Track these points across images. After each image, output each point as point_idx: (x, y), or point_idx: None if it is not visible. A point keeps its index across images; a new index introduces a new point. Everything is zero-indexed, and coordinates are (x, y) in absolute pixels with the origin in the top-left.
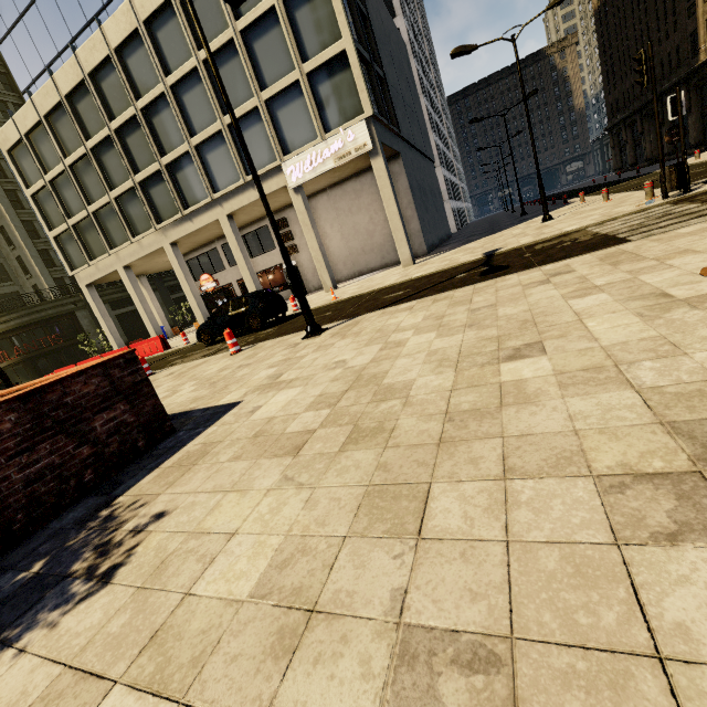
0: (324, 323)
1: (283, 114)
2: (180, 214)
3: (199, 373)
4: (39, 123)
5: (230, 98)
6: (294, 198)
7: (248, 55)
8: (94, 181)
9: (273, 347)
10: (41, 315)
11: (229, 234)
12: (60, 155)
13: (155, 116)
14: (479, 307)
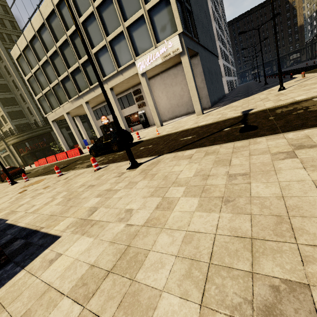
0: (144, 155)
1: (135, 34)
2: (88, 88)
3: (73, 184)
4: (27, 45)
5: (109, 27)
6: (141, 79)
7: (117, 2)
8: (51, 73)
9: (112, 171)
10: (36, 133)
11: (111, 98)
12: (36, 60)
13: (75, 39)
14: (236, 174)
